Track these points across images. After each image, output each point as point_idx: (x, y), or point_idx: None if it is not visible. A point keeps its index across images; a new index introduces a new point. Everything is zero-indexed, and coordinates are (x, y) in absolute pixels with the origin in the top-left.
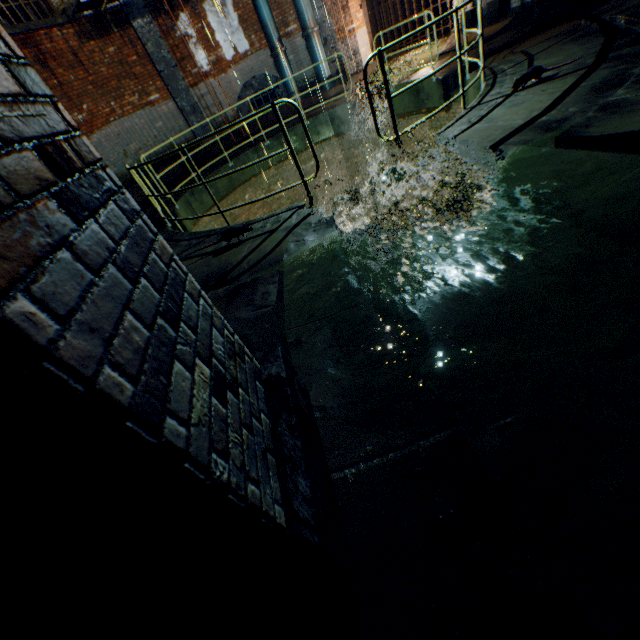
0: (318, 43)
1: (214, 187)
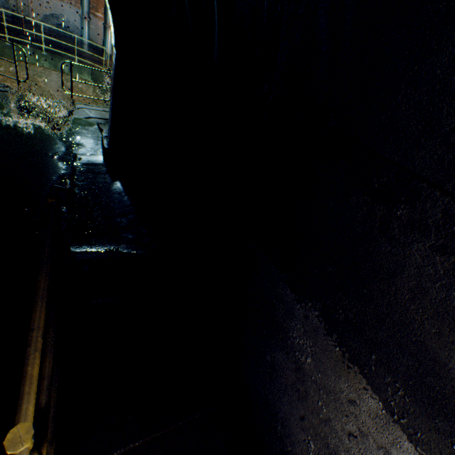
0: (110, 35)
1: None
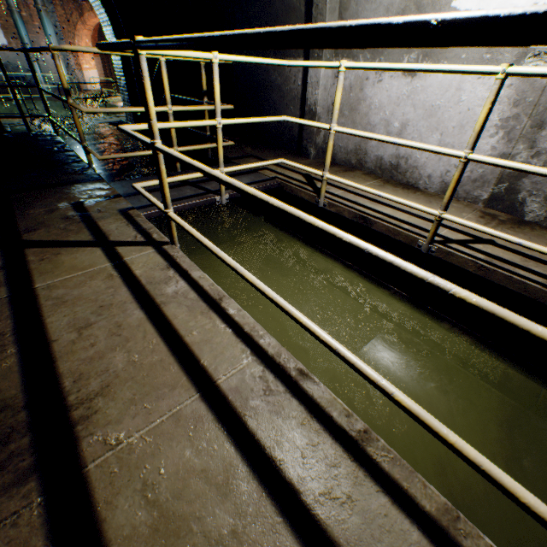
0: (63, 65)
1: None
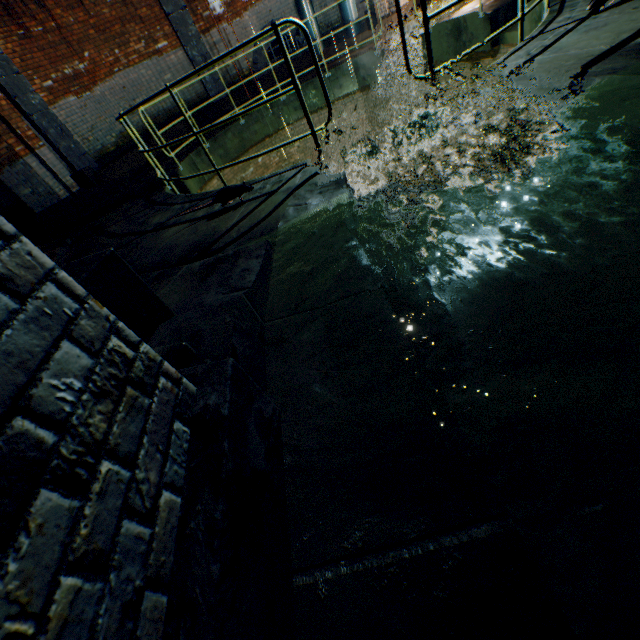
0: None
1: (223, 147)
